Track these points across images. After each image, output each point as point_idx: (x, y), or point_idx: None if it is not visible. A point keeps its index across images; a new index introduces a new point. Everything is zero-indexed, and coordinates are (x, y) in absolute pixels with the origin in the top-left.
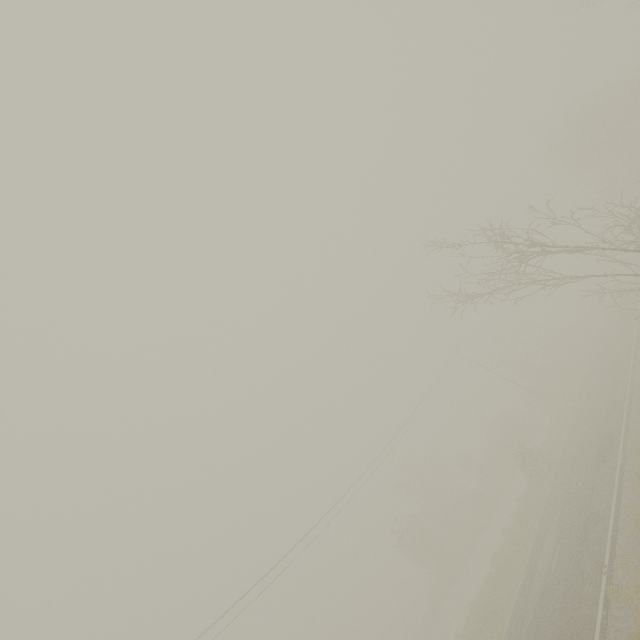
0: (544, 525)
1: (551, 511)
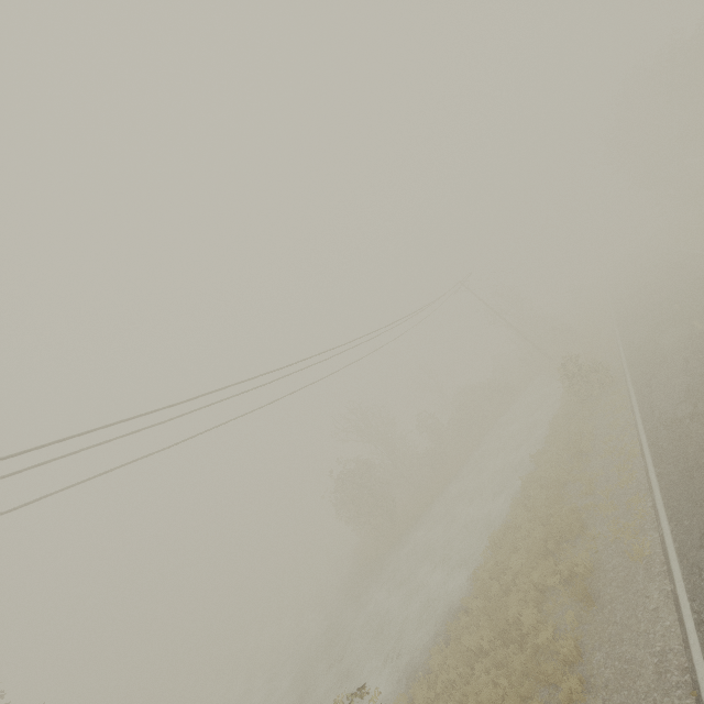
0: (670, 410)
1: (679, 395)
